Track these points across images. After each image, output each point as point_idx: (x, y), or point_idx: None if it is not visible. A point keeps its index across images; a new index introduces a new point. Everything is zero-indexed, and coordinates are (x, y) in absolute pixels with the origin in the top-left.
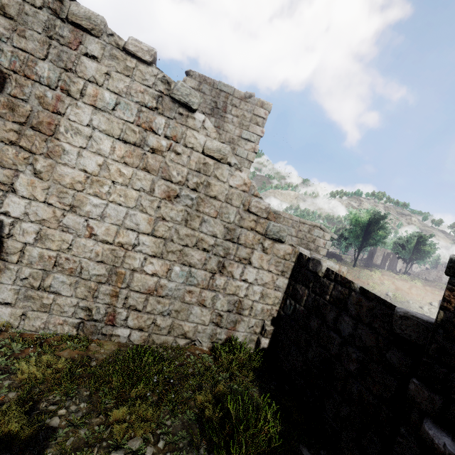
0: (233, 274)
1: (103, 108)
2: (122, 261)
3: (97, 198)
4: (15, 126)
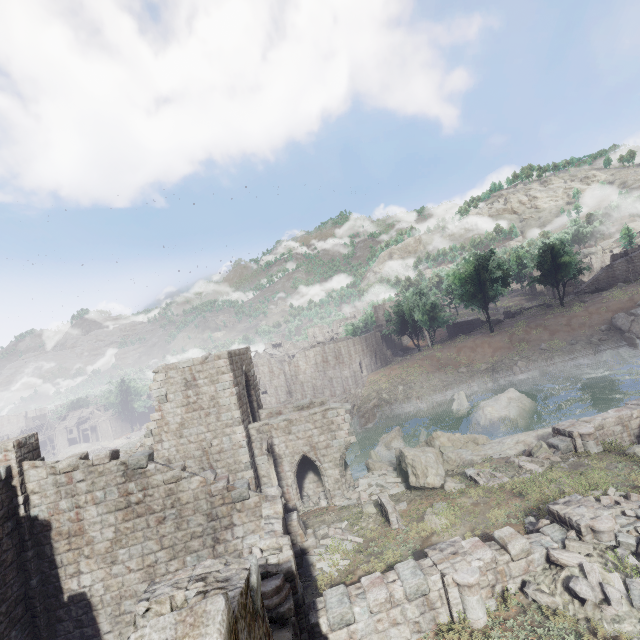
0: (227, 539)
1: (100, 501)
2: (155, 574)
3: (123, 549)
4: (66, 541)
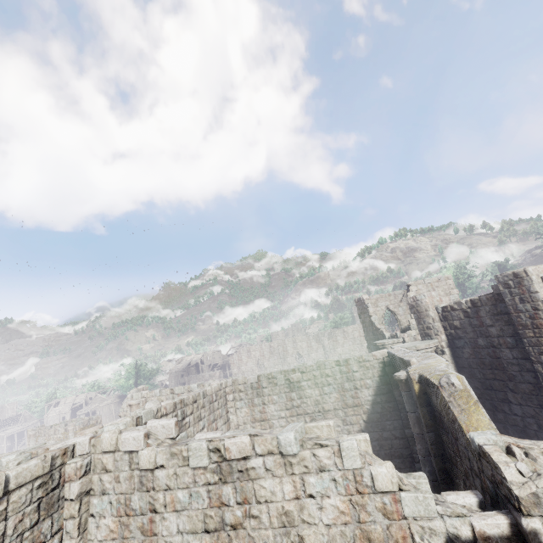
0: None
1: None
2: None
3: None
4: None
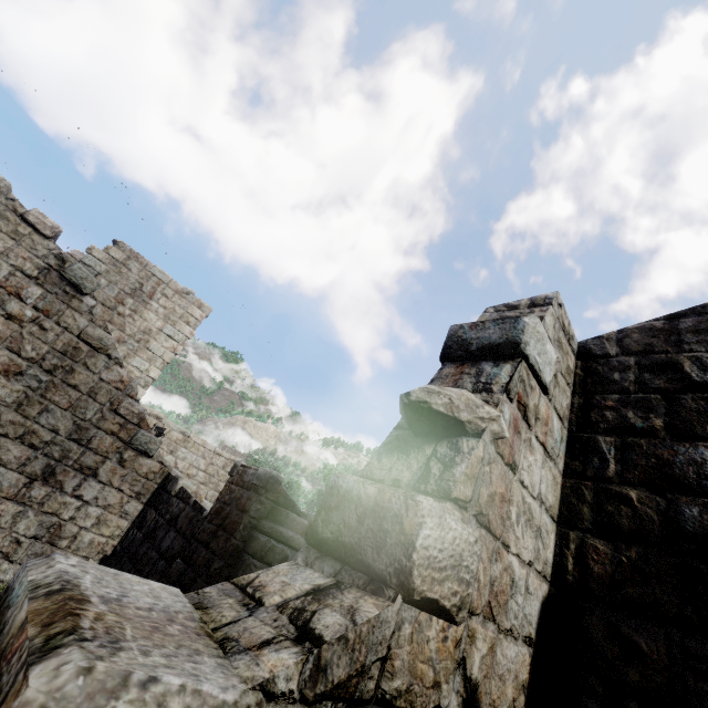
0: (64, 486)
1: None
2: None
3: None
4: None
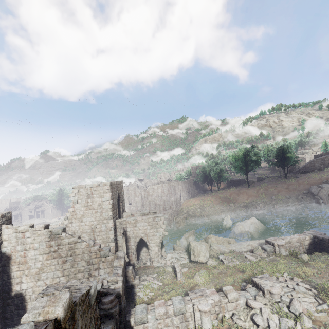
0: (95, 275)
1: (36, 248)
2: None
3: (44, 273)
4: (17, 266)
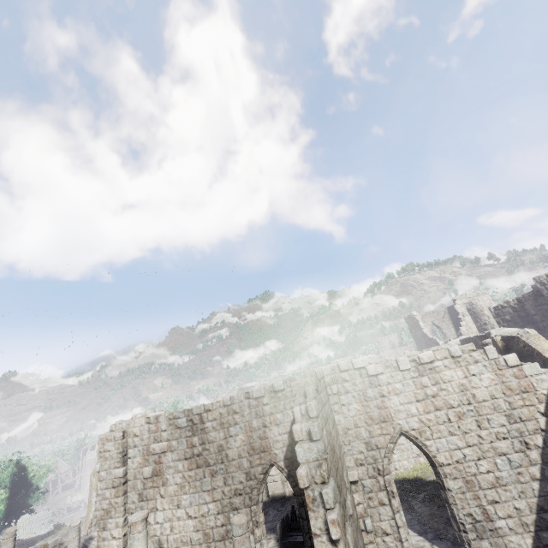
0: None
1: None
2: None
3: None
4: None
